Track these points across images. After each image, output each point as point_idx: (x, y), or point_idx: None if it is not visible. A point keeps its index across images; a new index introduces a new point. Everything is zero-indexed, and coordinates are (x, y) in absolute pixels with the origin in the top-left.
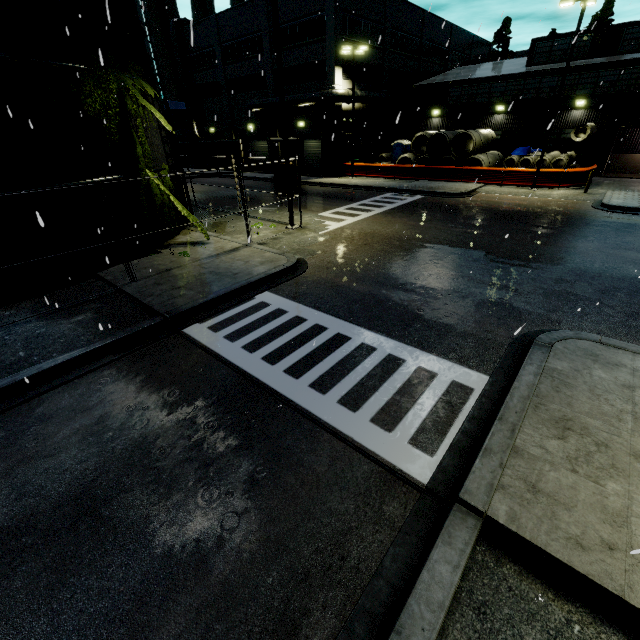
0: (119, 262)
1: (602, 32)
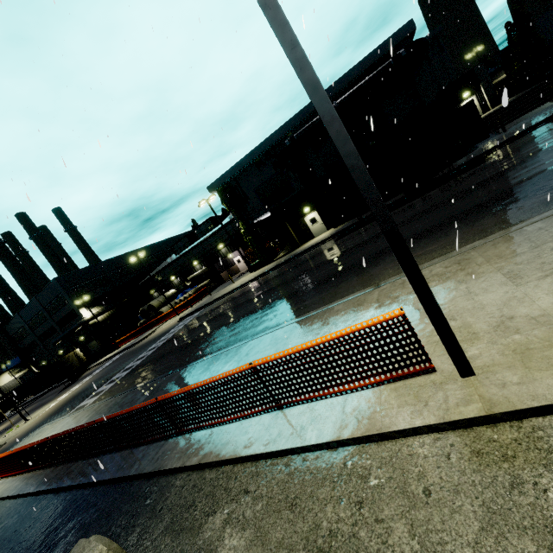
0: None
1: (188, 235)
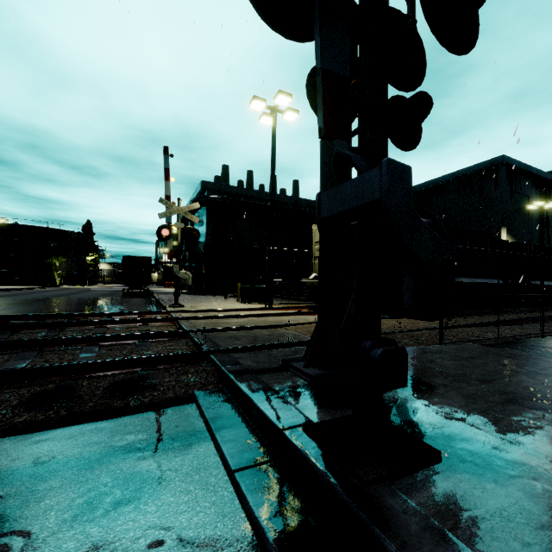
0: (39, 285)
1: None
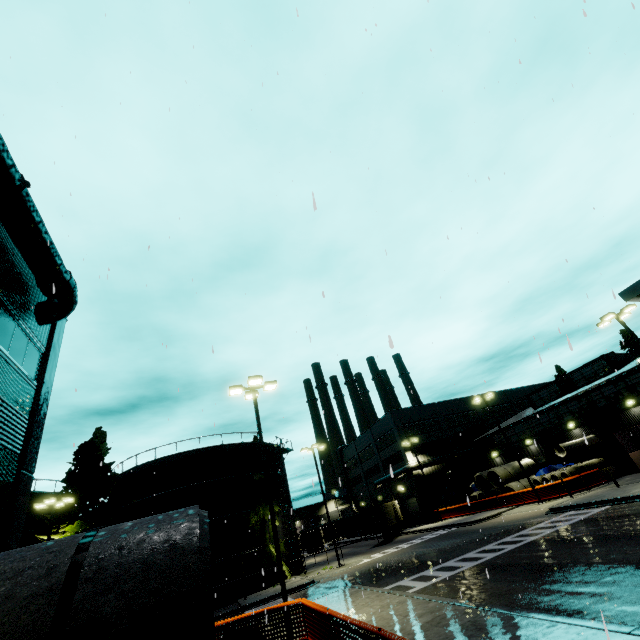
0: (249, 594)
1: (559, 381)
